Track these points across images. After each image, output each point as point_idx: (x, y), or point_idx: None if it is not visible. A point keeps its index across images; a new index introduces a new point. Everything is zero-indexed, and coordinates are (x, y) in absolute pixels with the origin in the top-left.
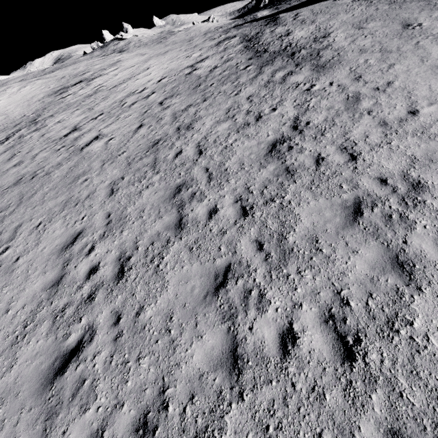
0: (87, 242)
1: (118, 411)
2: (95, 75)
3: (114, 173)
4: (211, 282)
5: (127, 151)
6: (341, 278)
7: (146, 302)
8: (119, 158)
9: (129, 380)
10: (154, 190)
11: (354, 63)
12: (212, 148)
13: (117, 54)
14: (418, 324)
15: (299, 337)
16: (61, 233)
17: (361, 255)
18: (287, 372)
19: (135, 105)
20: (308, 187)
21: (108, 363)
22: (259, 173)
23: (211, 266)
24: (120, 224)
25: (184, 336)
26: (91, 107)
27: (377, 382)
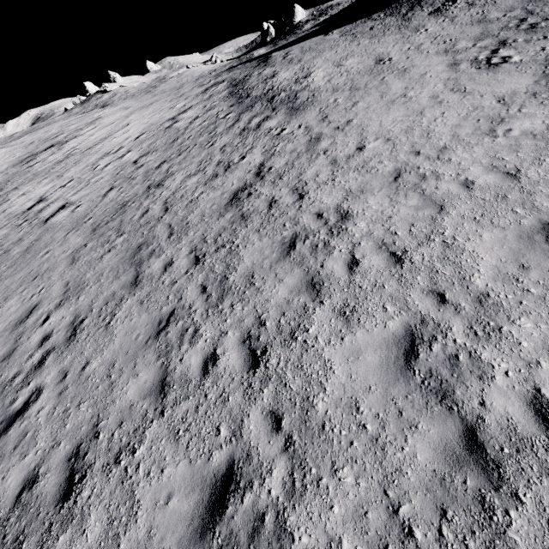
0: (42, 313)
1: (55, 449)
2: (69, 137)
3: (78, 241)
4: (155, 328)
5: (94, 217)
6: (265, 304)
7: (93, 356)
8: (84, 225)
9: (68, 423)
10: (115, 253)
11: (325, 103)
12: (178, 203)
13: (99, 110)
14: (313, 330)
15: (219, 359)
16: (16, 309)
17: (285, 283)
18: (204, 387)
19: (108, 167)
20: (257, 230)
21: (51, 414)
22: (217, 222)
23: (158, 314)
24: (78, 290)
25: (123, 377)
26: (60, 174)
27: (271, 380)
